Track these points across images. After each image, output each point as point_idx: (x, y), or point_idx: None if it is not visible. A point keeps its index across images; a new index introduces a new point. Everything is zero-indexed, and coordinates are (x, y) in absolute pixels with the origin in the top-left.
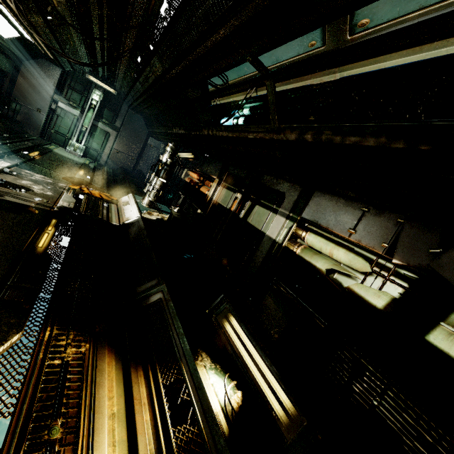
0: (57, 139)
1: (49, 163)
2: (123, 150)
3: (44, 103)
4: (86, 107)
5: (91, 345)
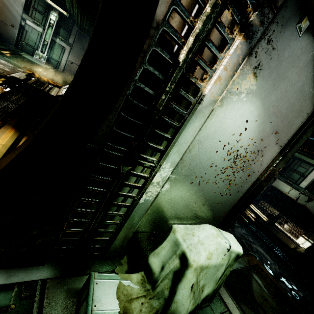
0: (27, 49)
1: (15, 59)
2: (75, 62)
3: (16, 20)
4: (46, 25)
5: (0, 122)
